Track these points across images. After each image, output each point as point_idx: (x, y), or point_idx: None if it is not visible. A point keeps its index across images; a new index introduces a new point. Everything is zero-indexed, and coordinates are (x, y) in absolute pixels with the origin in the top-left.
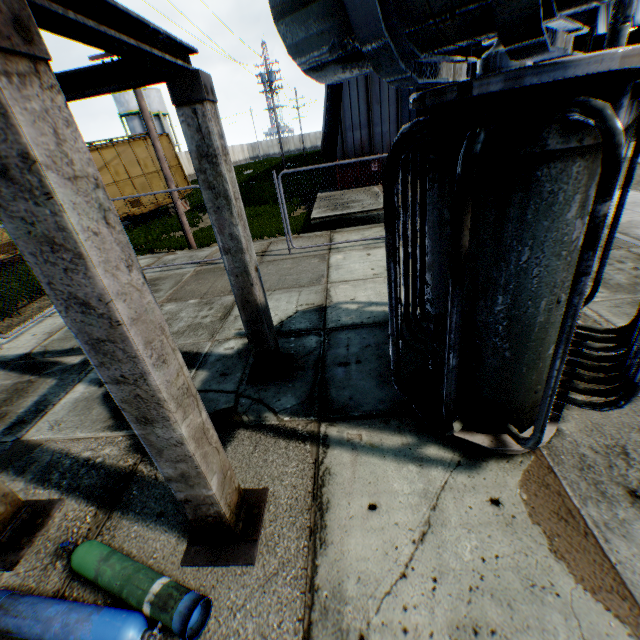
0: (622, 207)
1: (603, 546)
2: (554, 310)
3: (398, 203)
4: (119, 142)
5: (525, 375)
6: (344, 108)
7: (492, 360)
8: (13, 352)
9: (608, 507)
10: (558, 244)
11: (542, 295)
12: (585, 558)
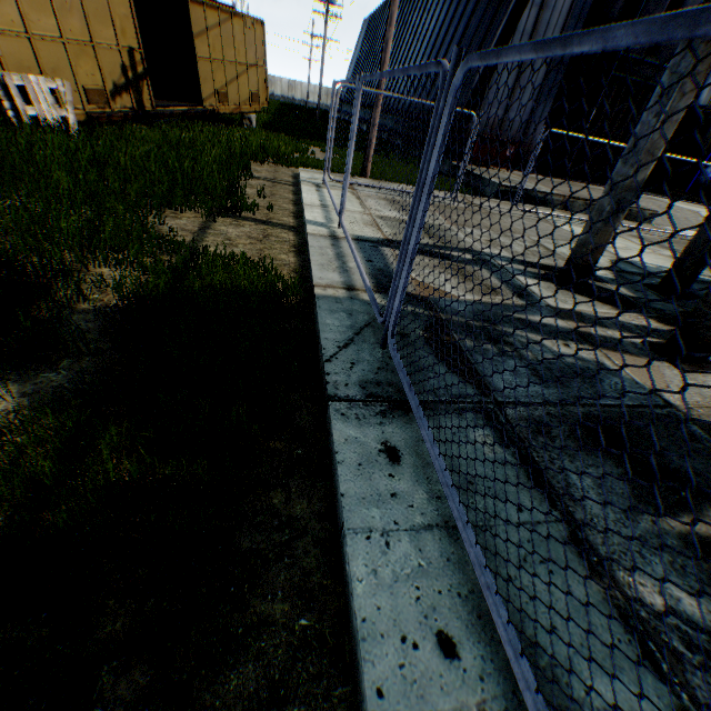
0: None
1: None
2: None
3: None
4: (223, 7)
5: None
6: (493, 81)
7: None
8: (362, 234)
9: None
10: None
11: None
12: None
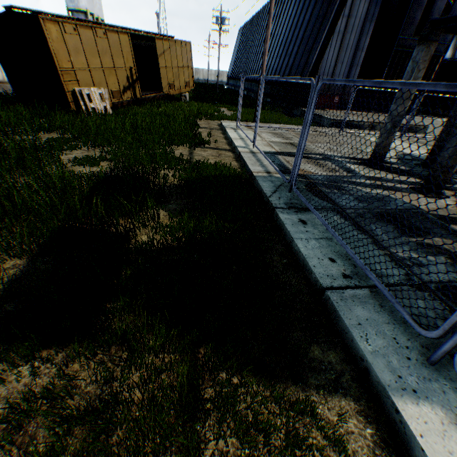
0: None
1: None
2: None
3: None
4: (171, 38)
5: None
6: (323, 61)
7: None
8: (265, 150)
9: None
10: None
11: None
12: None
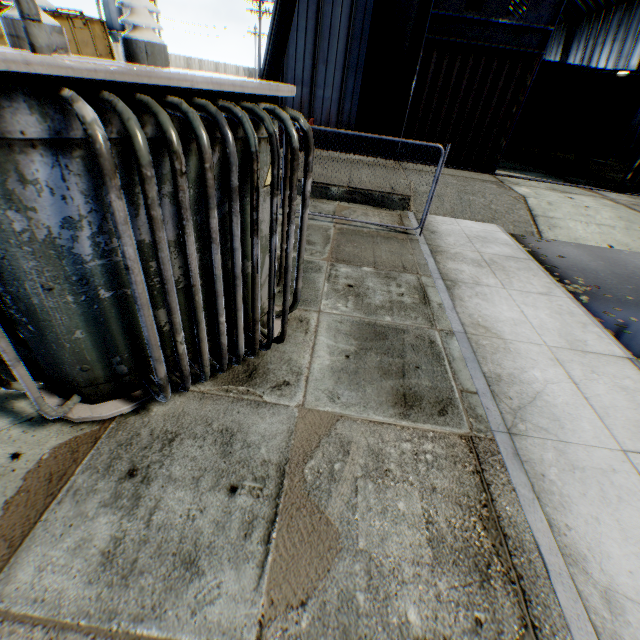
0: (303, 228)
1: (52, 506)
2: (49, 296)
3: None
4: None
5: (60, 352)
6: (289, 57)
7: (24, 330)
8: None
9: (99, 478)
10: (4, 231)
11: (23, 278)
12: (25, 513)
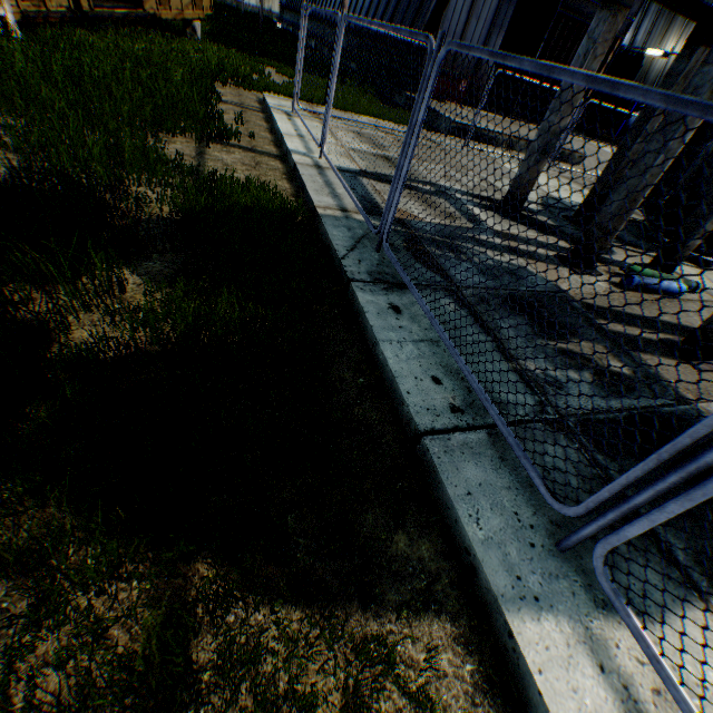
0: None
1: None
2: None
3: (710, 141)
4: None
5: None
6: (449, 7)
7: None
8: (341, 165)
9: None
10: None
11: None
12: None
